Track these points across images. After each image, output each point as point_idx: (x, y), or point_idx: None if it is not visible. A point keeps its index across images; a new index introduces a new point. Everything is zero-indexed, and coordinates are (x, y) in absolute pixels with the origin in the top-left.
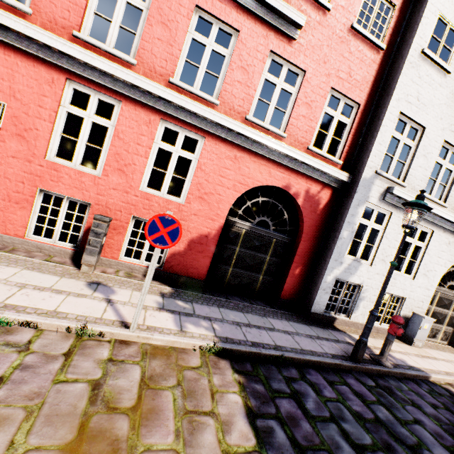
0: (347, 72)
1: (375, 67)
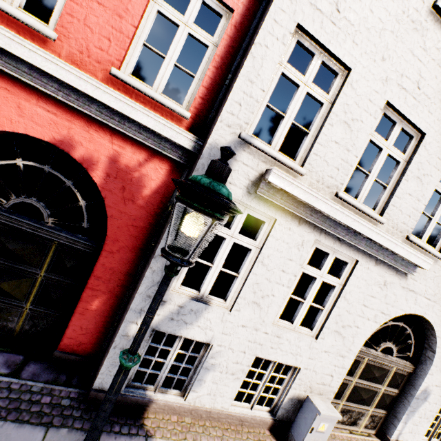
0: None
1: None
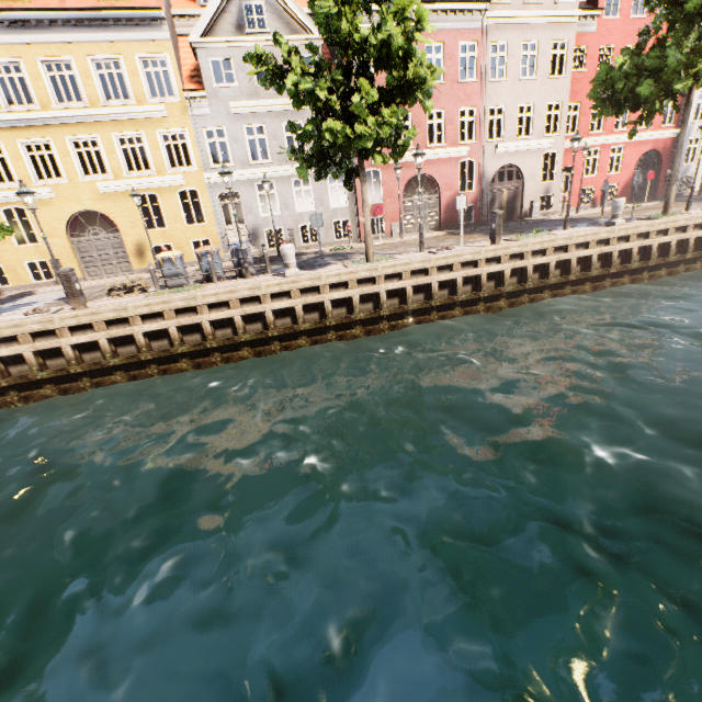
0: None
1: None
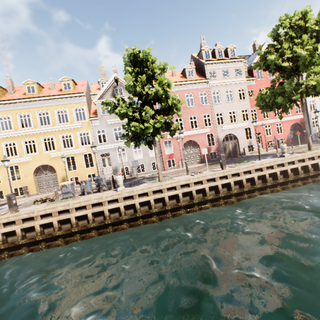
0: None
1: None
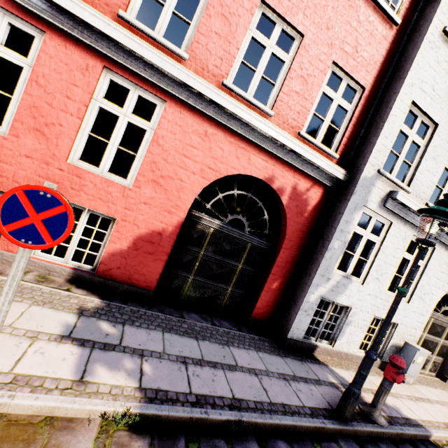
0: (353, 46)
1: (386, 45)
